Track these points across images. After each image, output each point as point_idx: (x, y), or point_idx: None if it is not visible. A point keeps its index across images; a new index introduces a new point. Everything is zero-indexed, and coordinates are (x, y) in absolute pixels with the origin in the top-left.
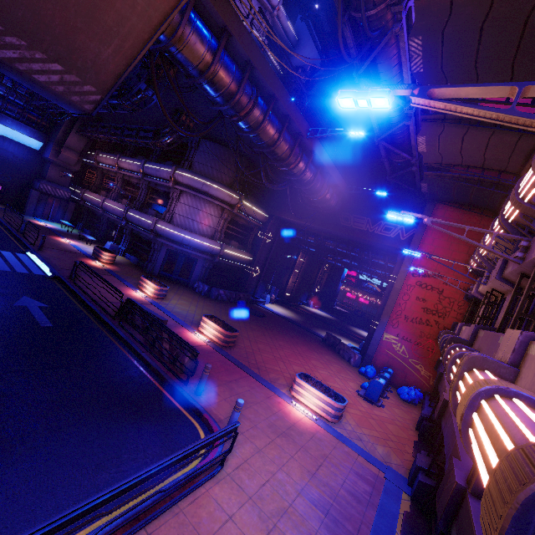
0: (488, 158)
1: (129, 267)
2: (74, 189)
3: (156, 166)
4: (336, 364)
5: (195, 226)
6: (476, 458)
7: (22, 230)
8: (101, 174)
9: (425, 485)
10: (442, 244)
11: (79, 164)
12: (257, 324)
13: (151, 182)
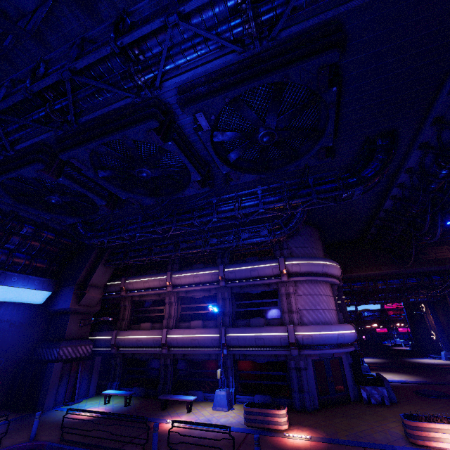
0: None
1: (288, 415)
2: (92, 337)
3: (248, 266)
4: None
5: (327, 315)
6: None
7: (155, 447)
8: (130, 303)
9: None
10: None
11: (99, 301)
12: None
13: (234, 287)
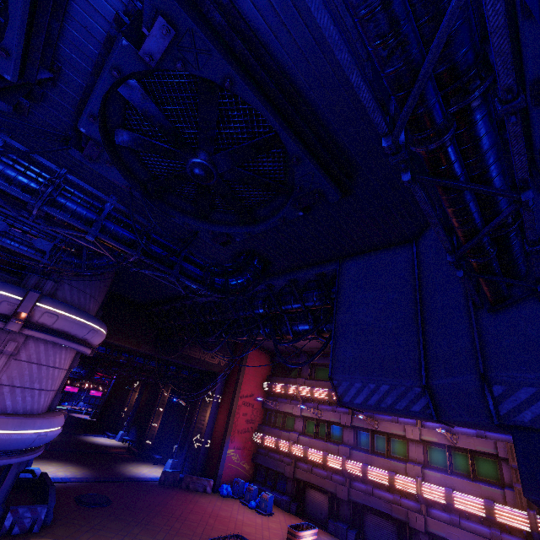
0: (309, 348)
1: None
2: None
3: None
4: (214, 501)
5: (41, 400)
6: (461, 506)
7: None
8: None
9: (356, 534)
10: (253, 373)
11: None
12: (147, 516)
13: None
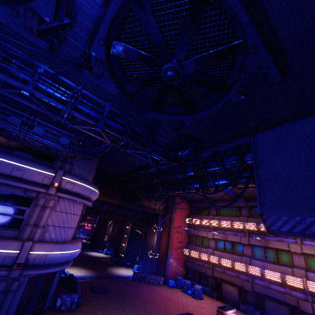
0: (214, 196)
1: None
2: None
3: (13, 161)
4: (166, 290)
5: (69, 233)
6: None
7: None
8: None
9: (260, 312)
10: (179, 213)
11: None
12: (131, 299)
13: None
